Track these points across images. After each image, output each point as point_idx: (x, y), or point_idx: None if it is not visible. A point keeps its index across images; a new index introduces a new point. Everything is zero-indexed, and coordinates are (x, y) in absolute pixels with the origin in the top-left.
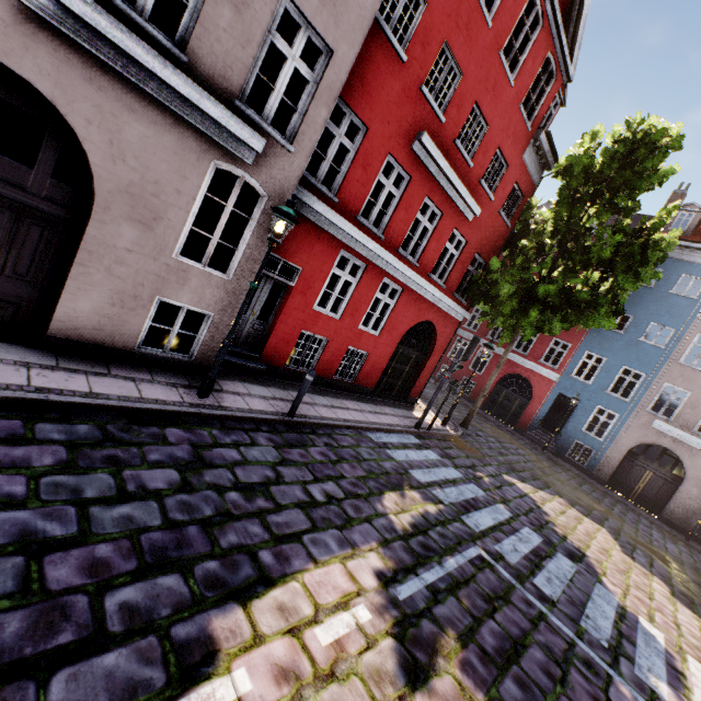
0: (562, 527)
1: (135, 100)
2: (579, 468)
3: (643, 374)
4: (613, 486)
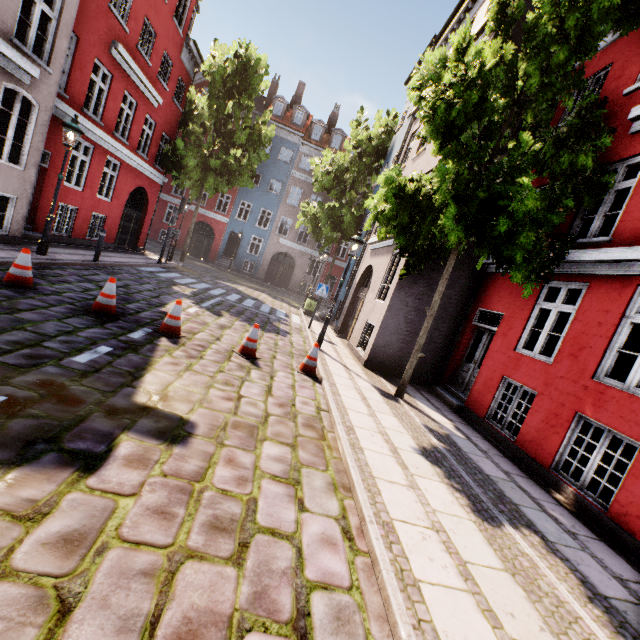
0: (248, 293)
1: None
2: (250, 276)
3: (272, 212)
4: (267, 281)
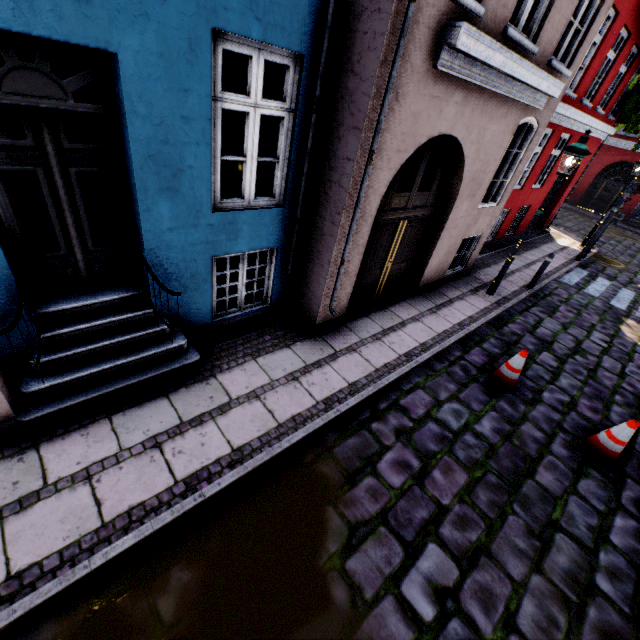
0: None
1: (497, 108)
2: None
3: None
4: None
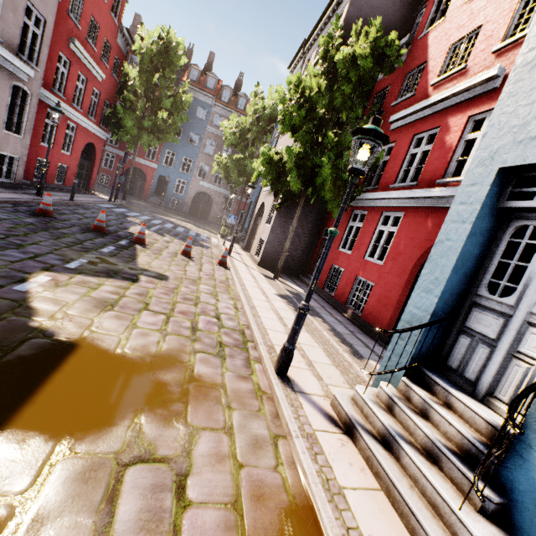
0: (178, 223)
1: None
2: (177, 211)
3: (192, 160)
4: (191, 215)
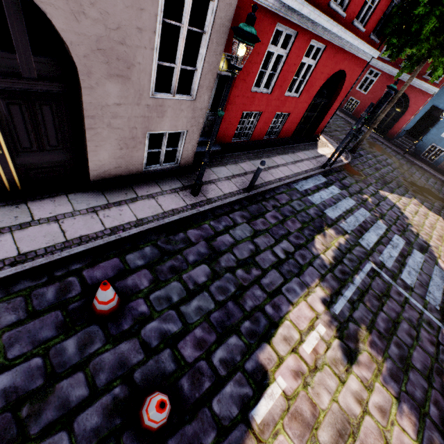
0: (416, 226)
1: None
2: (428, 164)
3: None
4: None
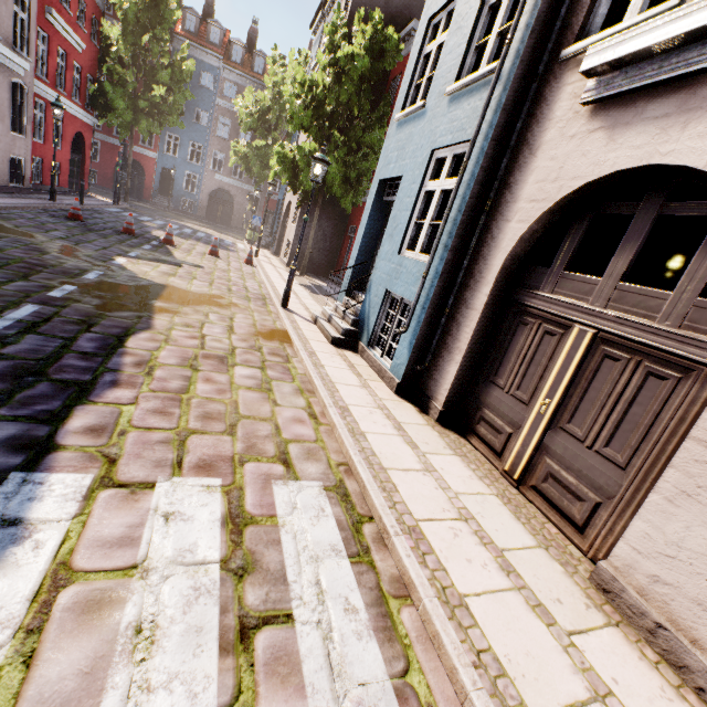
0: (197, 229)
1: None
2: (191, 214)
3: (202, 146)
4: (209, 219)
